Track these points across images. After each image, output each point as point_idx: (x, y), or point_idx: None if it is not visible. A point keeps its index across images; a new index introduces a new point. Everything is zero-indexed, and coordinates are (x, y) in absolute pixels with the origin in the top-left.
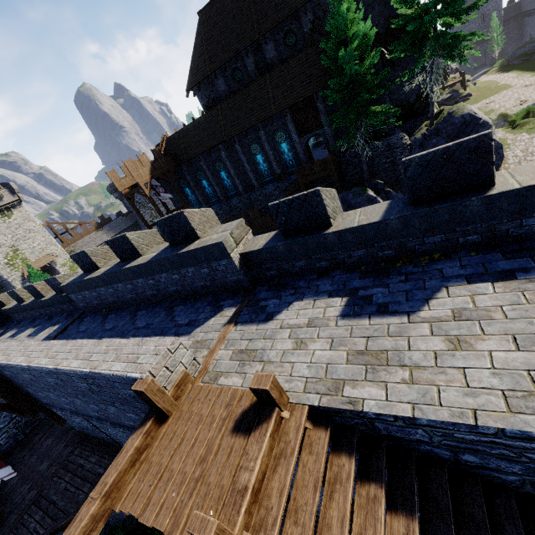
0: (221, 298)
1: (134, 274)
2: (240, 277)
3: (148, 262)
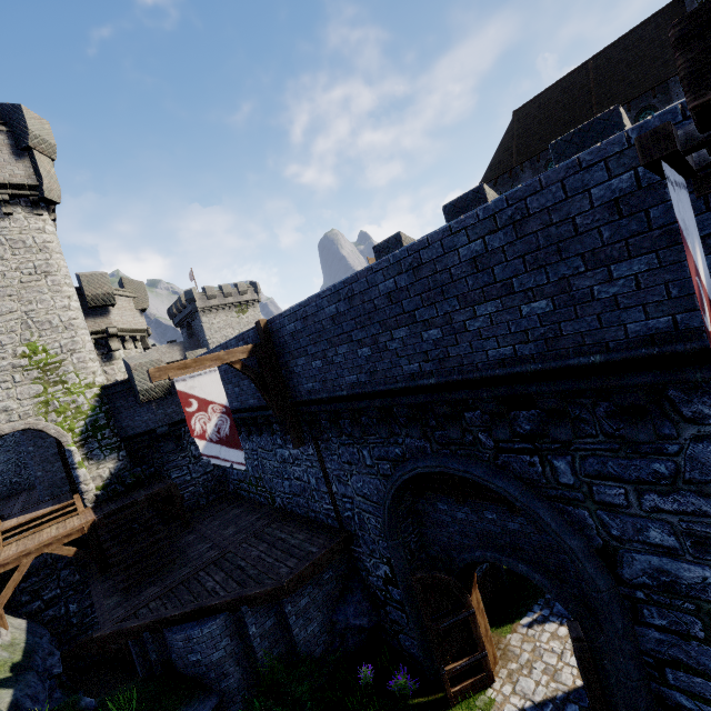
0: None
1: None
2: None
3: None
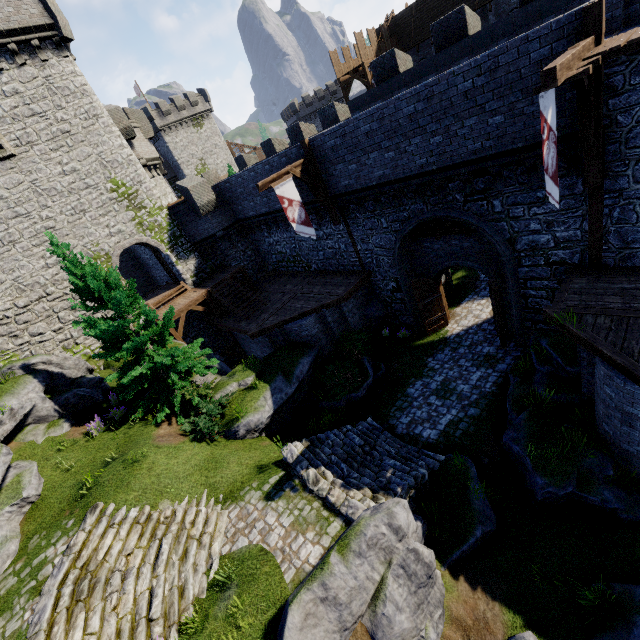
0: None
1: (461, 52)
2: (615, 13)
3: (493, 24)
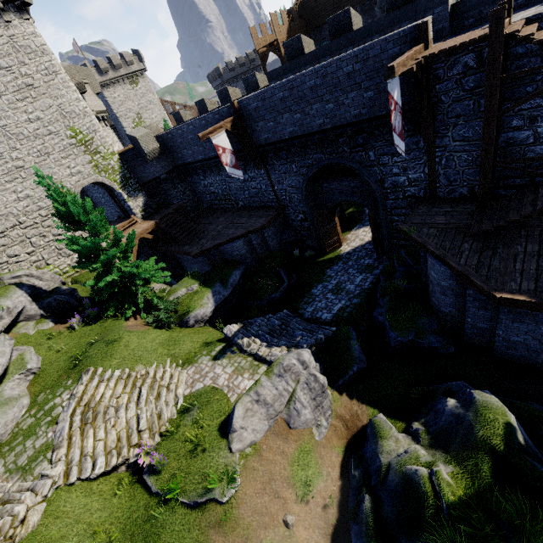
0: None
1: (348, 42)
2: (445, 25)
3: (369, 23)
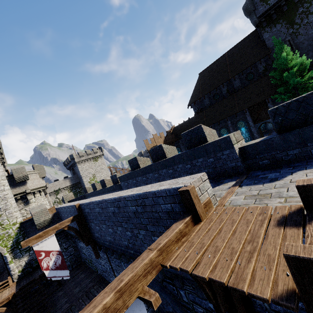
0: (219, 180)
1: (161, 166)
2: (237, 164)
3: (173, 156)
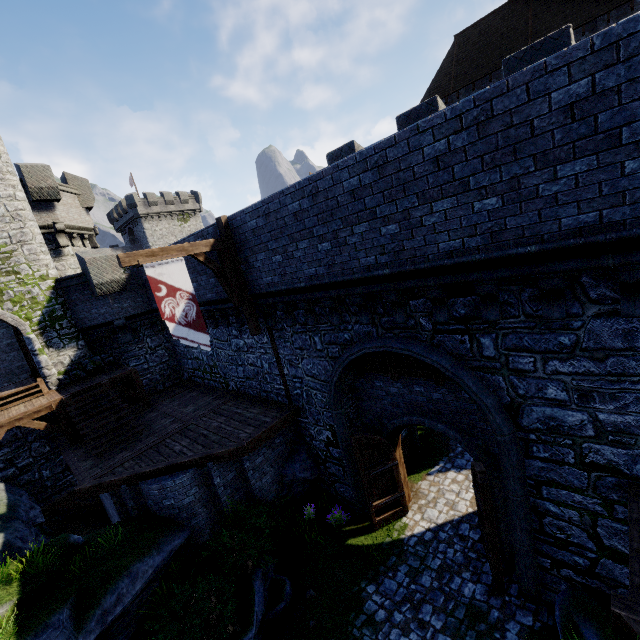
0: None
1: None
2: None
3: None
